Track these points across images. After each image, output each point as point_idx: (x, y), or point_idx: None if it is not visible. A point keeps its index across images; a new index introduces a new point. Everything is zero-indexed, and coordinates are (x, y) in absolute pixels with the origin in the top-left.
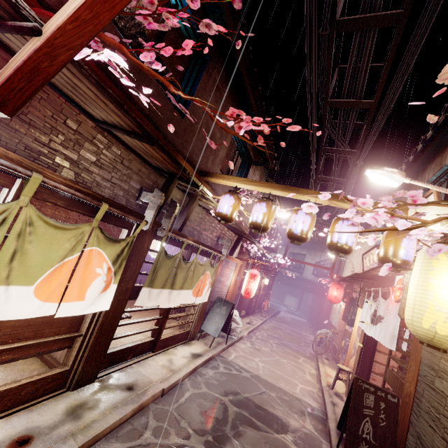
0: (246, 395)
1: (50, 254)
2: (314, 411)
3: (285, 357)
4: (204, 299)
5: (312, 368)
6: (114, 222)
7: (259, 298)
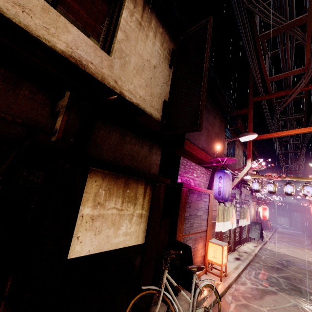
0: (285, 259)
1: (230, 213)
2: None
3: (296, 249)
4: (248, 222)
5: None
6: (231, 201)
7: (263, 220)
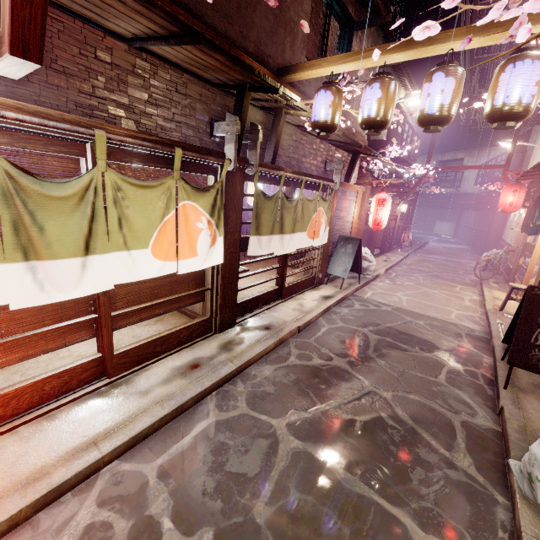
0: (387, 326)
1: (149, 216)
2: (474, 333)
3: (436, 288)
4: (322, 240)
5: (473, 295)
6: (195, 170)
7: (396, 231)
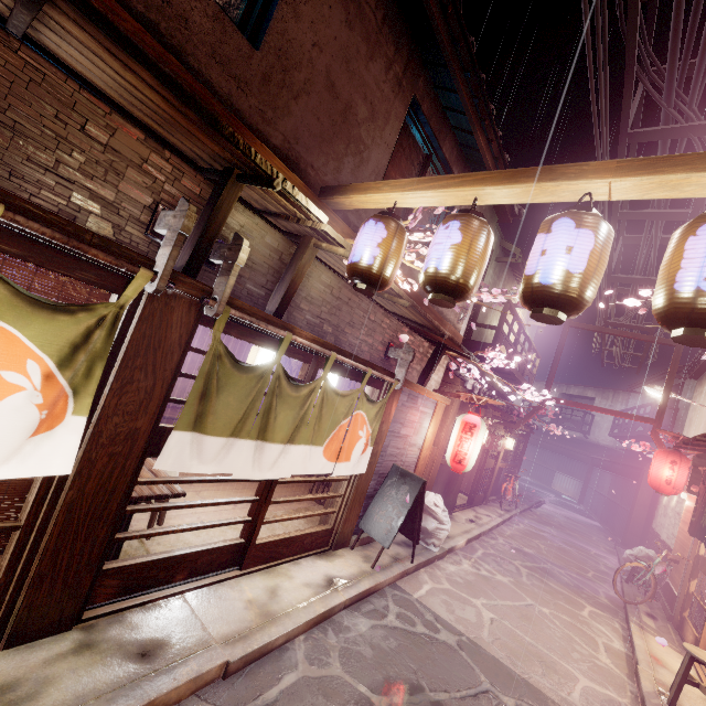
0: (436, 697)
1: None
2: None
3: (548, 601)
4: (356, 467)
5: (614, 636)
6: (67, 268)
7: (495, 475)
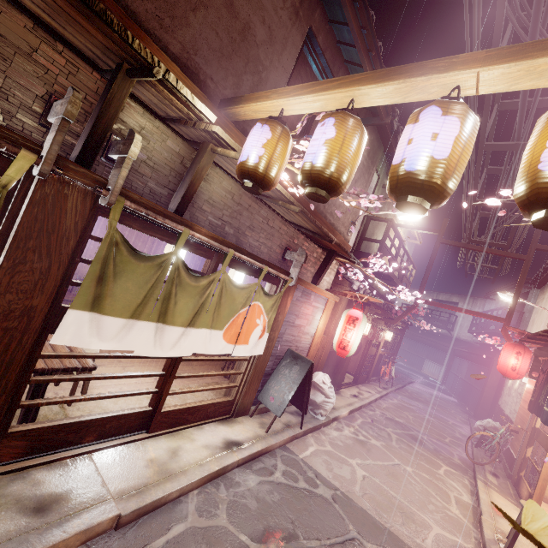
0: (308, 544)
1: None
2: None
3: (412, 462)
4: (254, 350)
5: (464, 490)
6: None
7: (376, 360)
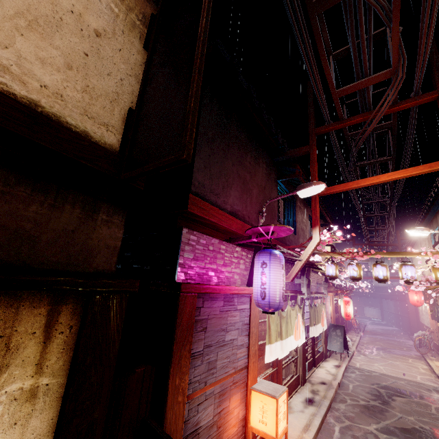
0: (384, 384)
1: (293, 321)
2: (437, 389)
3: (396, 360)
4: (325, 327)
5: (423, 365)
6: (295, 299)
7: None
